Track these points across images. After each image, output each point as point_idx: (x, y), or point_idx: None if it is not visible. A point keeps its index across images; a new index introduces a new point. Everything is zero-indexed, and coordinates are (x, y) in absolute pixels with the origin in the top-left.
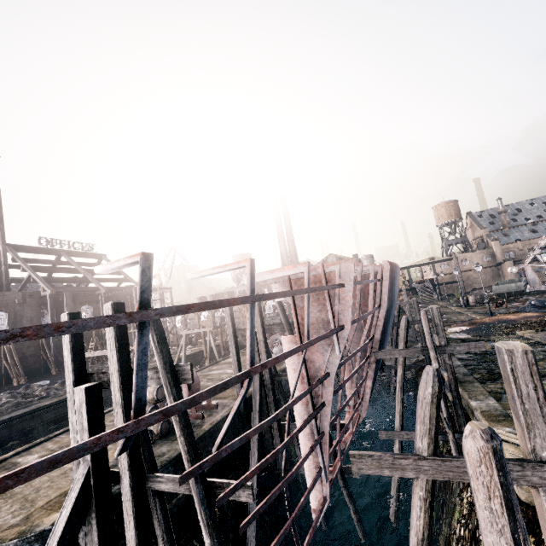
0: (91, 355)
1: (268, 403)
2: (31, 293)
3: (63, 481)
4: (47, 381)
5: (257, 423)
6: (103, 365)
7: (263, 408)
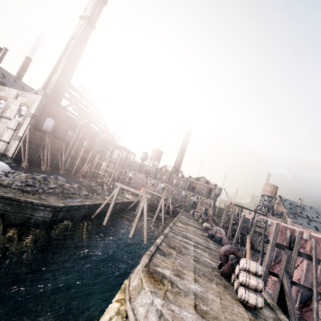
0: (127, 188)
1: (284, 296)
2: (71, 117)
3: (237, 318)
4: (63, 178)
5: (296, 312)
6: (90, 182)
7: (280, 297)
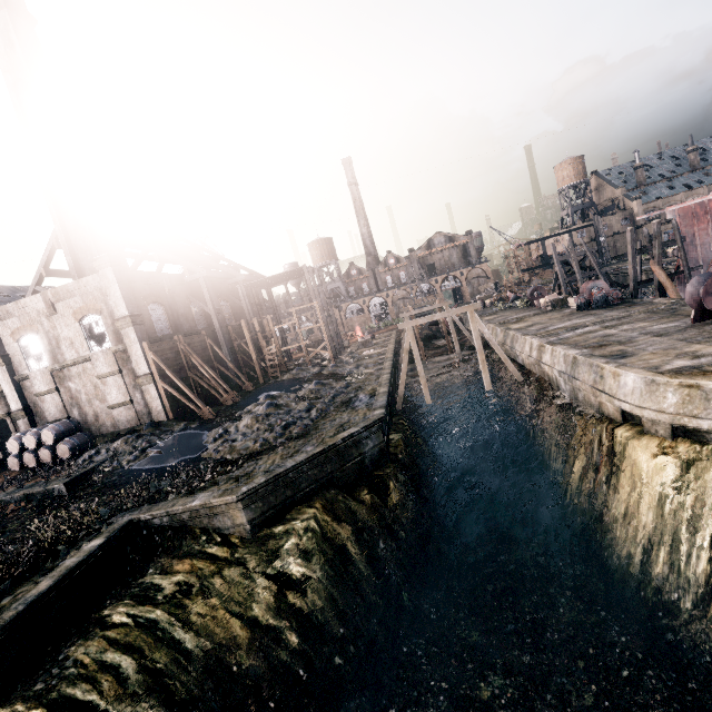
0: (427, 320)
1: None
2: (174, 276)
3: None
4: (274, 392)
5: None
6: (306, 371)
7: None
